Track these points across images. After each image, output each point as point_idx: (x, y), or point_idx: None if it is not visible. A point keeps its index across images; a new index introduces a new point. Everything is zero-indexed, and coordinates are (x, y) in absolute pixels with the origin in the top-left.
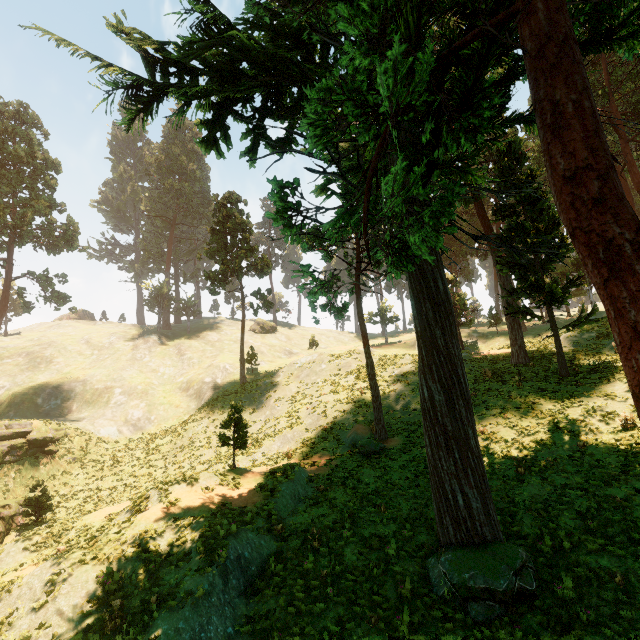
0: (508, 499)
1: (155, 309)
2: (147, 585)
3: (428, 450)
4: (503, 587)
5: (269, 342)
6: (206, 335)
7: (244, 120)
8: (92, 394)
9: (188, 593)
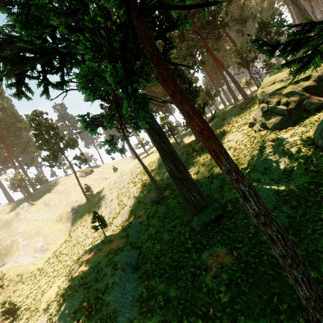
0: (209, 191)
1: (18, 189)
2: (94, 293)
3: (177, 188)
4: (213, 217)
5: (92, 178)
6: (56, 189)
7: (35, 78)
8: (5, 249)
9: (112, 283)
